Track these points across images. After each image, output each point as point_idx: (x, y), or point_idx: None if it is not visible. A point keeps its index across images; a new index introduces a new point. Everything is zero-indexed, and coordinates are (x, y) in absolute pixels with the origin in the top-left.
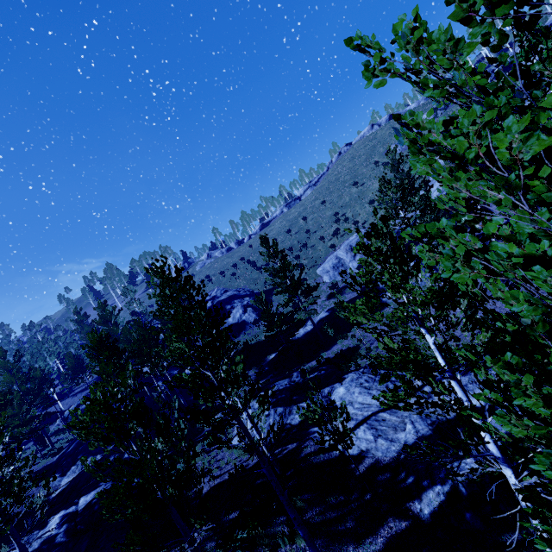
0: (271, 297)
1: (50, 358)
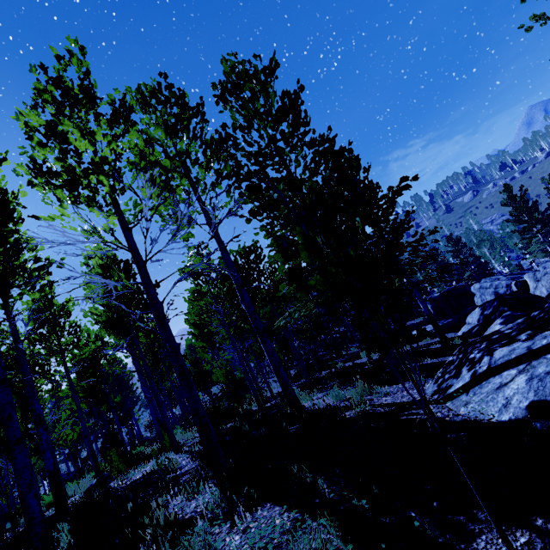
0: None
1: None
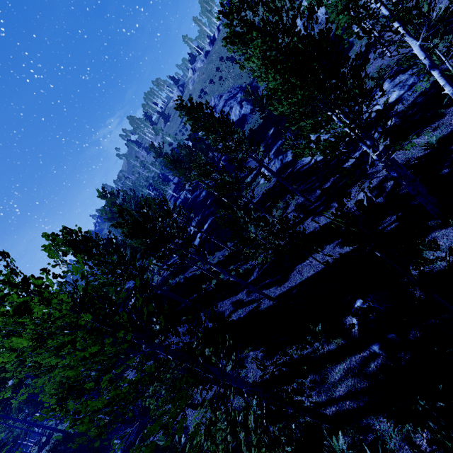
0: (257, 84)
1: (143, 189)
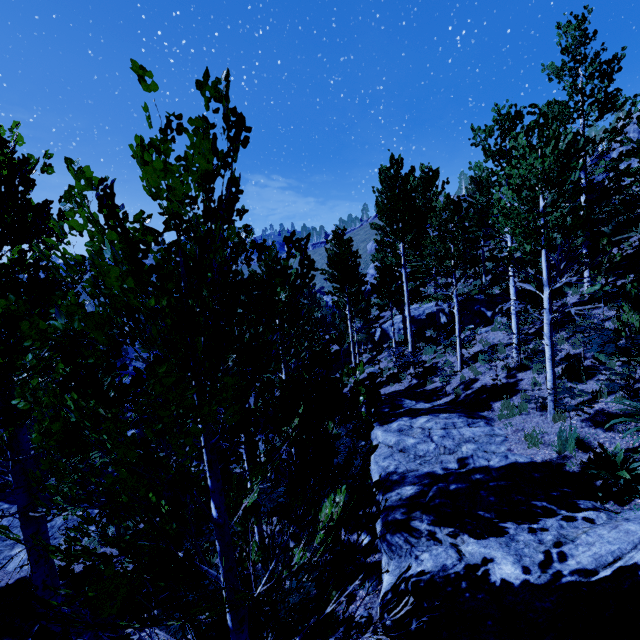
0: None
1: None
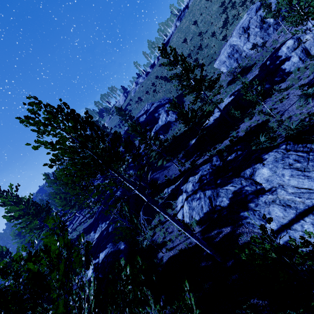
0: (183, 99)
1: None
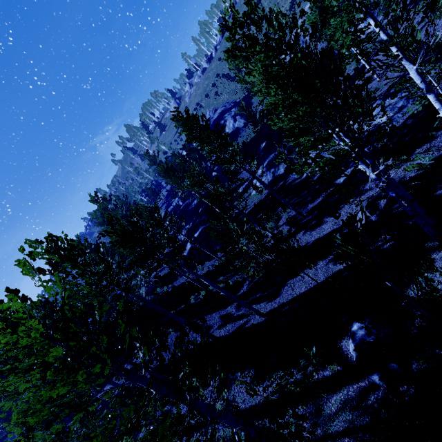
0: (250, 100)
1: (136, 195)
